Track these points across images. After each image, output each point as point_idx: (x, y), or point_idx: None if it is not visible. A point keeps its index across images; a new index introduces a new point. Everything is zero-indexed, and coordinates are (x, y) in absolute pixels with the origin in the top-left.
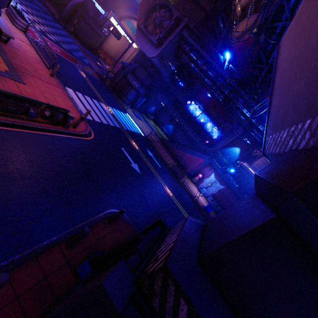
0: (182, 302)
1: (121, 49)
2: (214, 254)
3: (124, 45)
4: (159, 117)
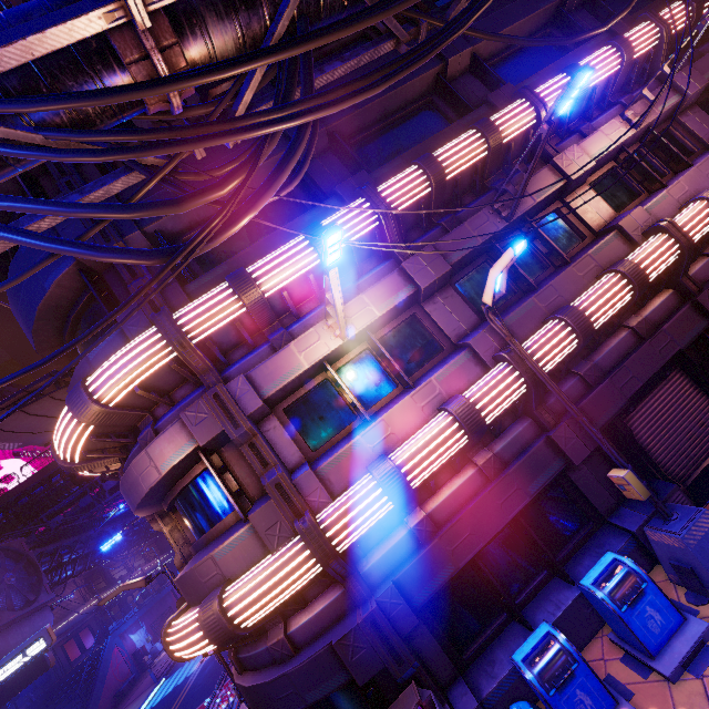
0: None
1: None
2: None
3: None
4: None
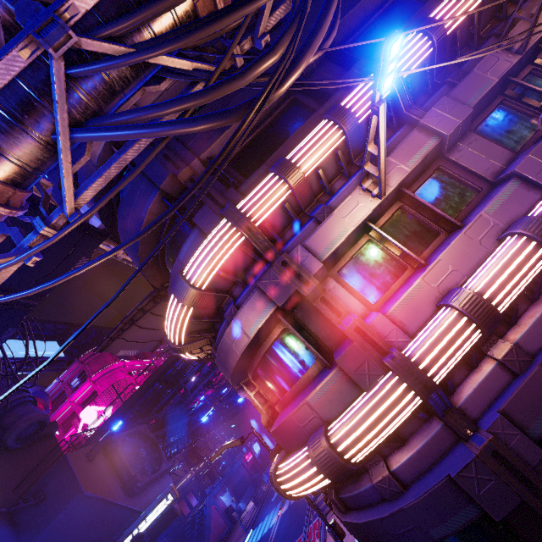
0: None
1: None
2: None
3: None
4: None
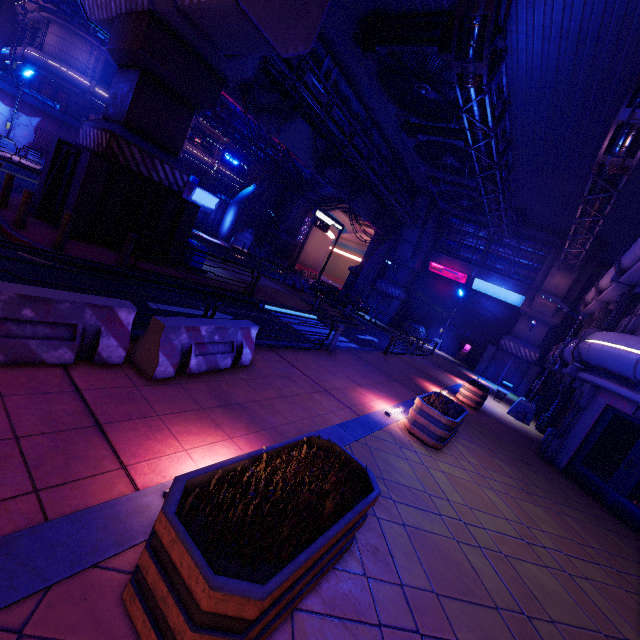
0: (133, 148)
1: None
2: (129, 115)
3: None
4: None
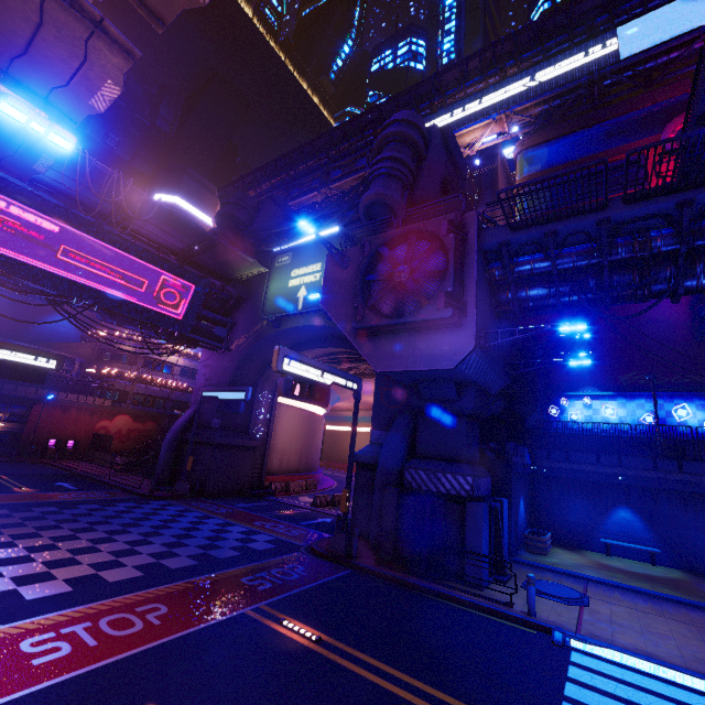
0: None
1: (306, 439)
2: None
3: (306, 427)
4: (551, 515)
